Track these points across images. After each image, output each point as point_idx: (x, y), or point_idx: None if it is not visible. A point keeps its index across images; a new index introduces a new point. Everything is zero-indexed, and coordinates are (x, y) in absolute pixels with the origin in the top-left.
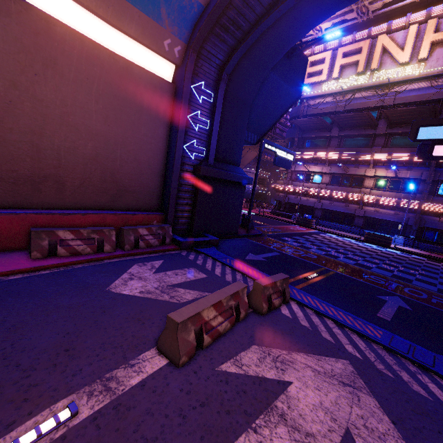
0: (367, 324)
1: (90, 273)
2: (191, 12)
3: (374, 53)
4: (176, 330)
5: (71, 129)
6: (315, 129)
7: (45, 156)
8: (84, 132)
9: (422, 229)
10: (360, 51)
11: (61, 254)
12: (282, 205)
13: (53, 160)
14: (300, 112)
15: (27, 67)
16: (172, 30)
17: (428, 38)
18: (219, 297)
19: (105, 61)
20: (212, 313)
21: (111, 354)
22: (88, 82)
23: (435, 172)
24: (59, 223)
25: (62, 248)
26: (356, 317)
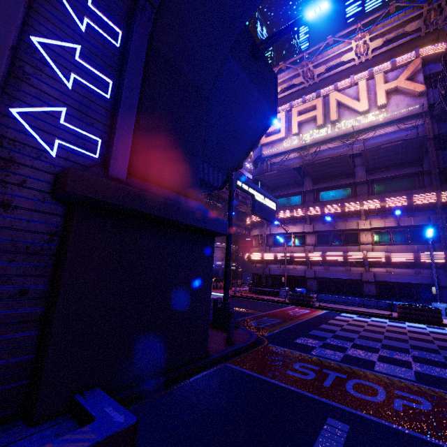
0: None
1: None
2: None
3: (330, 107)
4: None
5: None
6: (285, 185)
7: None
8: None
9: None
10: (314, 109)
11: None
12: (262, 279)
13: None
14: (264, 171)
15: None
16: None
17: (380, 88)
18: None
19: None
20: None
21: None
22: None
23: (445, 214)
24: None
25: None
26: None
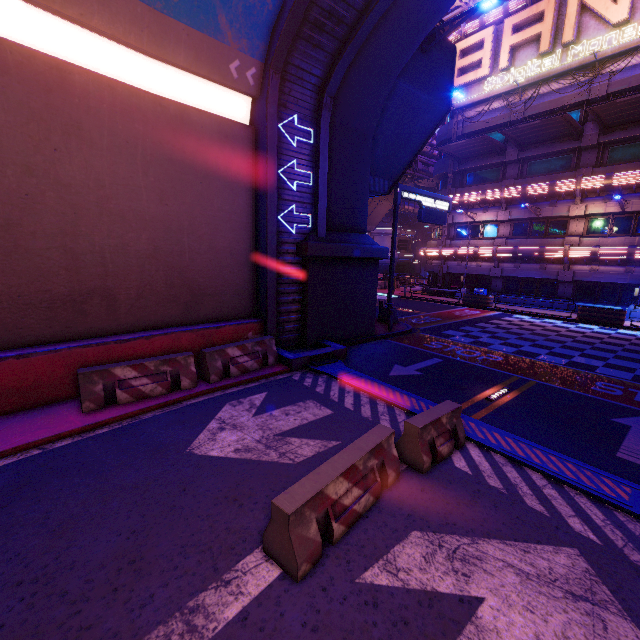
0: (602, 476)
1: (163, 426)
2: (264, 12)
3: (566, 16)
4: (286, 525)
5: (115, 219)
6: (480, 154)
7: (84, 263)
8: (133, 220)
9: None
10: (541, 18)
11: (122, 400)
12: (438, 278)
13: (97, 268)
14: (453, 132)
15: (42, 142)
16: (238, 45)
17: None
18: (350, 458)
19: (149, 111)
20: (343, 486)
21: (196, 565)
22: (130, 146)
23: None
24: (117, 356)
25: (123, 392)
26: (580, 463)
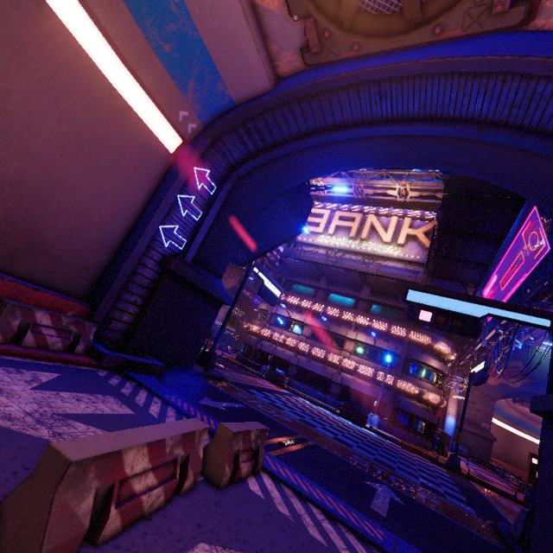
0: (364, 519)
1: None
2: (220, 102)
3: (365, 226)
4: (57, 480)
5: None
6: (305, 275)
7: None
8: (15, 144)
9: (395, 410)
10: (353, 220)
11: None
12: (252, 351)
13: None
14: (293, 254)
15: None
16: (193, 105)
17: (404, 230)
18: (162, 432)
19: (98, 88)
20: (142, 463)
21: None
22: (61, 94)
23: (407, 349)
24: None
25: None
26: (348, 506)
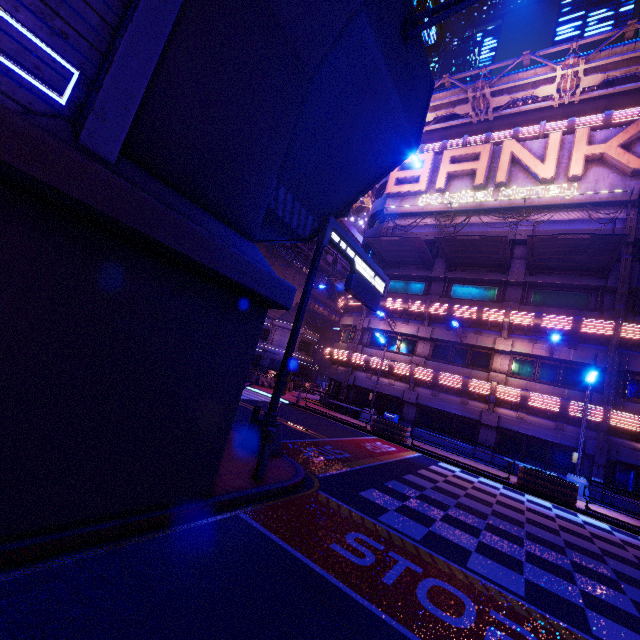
0: None
1: None
2: None
3: (500, 162)
4: None
5: None
6: (407, 262)
7: None
8: None
9: (611, 464)
10: (476, 159)
11: None
12: (342, 389)
13: None
14: (382, 235)
15: None
16: None
17: (579, 150)
18: None
19: None
20: None
21: None
22: None
23: (619, 356)
24: None
25: None
26: None
